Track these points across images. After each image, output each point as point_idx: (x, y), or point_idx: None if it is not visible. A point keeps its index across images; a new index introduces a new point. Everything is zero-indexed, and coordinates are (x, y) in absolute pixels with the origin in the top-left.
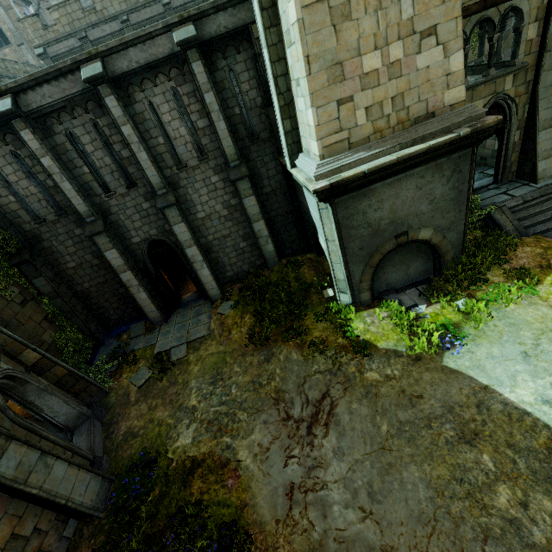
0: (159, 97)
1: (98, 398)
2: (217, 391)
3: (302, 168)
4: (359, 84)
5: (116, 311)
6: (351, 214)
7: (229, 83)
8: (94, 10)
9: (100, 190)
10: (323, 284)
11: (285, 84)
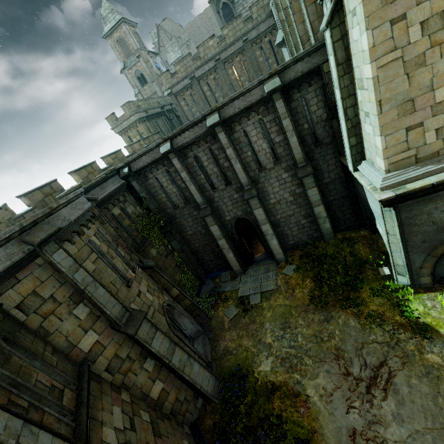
0: (250, 126)
1: (205, 321)
2: (286, 336)
3: (365, 175)
4: (430, 112)
5: (212, 262)
6: (414, 215)
7: (301, 108)
8: (199, 58)
9: (209, 188)
10: (378, 261)
11: (353, 112)
